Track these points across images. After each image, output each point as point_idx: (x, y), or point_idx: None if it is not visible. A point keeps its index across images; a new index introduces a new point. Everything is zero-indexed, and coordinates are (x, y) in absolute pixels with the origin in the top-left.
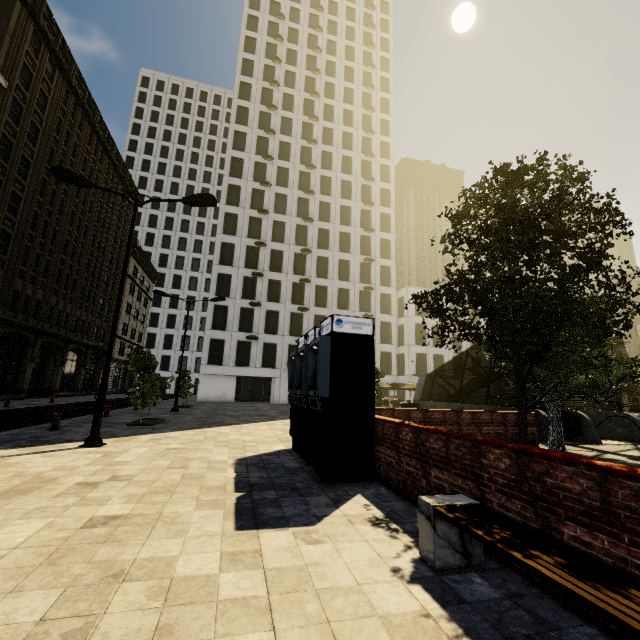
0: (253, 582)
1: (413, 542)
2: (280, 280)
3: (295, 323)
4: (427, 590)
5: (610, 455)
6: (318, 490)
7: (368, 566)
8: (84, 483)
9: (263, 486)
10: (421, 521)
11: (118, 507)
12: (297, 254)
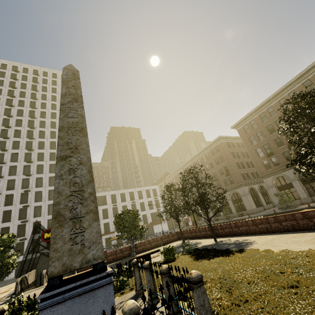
0: None
1: None
2: (11, 209)
3: (21, 229)
4: None
5: (1, 302)
6: None
7: None
8: None
9: None
10: None
11: None
12: (23, 193)
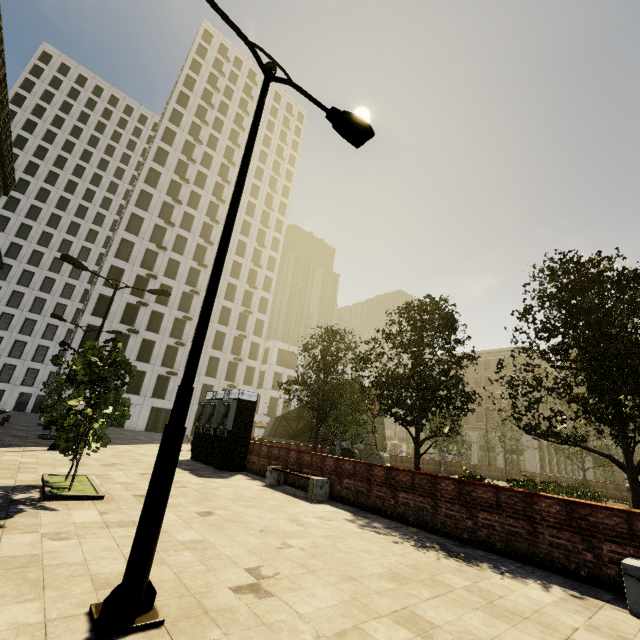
0: (219, 484)
1: (263, 482)
2: (164, 313)
3: (169, 355)
4: (267, 487)
5: None
6: (221, 472)
7: (250, 484)
8: (104, 464)
9: (195, 470)
10: (267, 473)
11: (142, 471)
12: (185, 293)
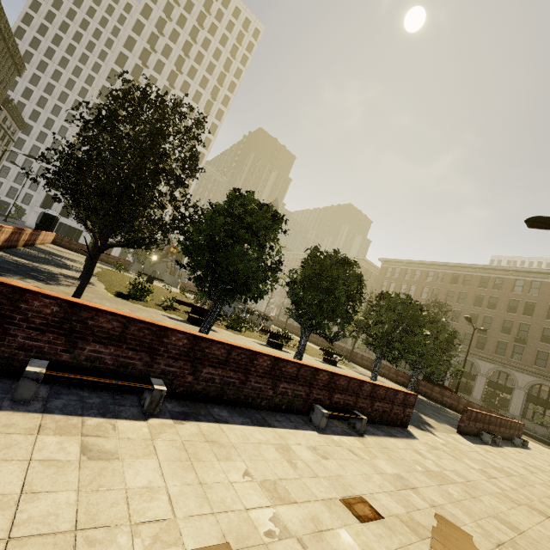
0: None
1: None
2: None
3: None
4: None
5: None
6: None
7: None
8: None
9: None
10: None
11: None
12: None
